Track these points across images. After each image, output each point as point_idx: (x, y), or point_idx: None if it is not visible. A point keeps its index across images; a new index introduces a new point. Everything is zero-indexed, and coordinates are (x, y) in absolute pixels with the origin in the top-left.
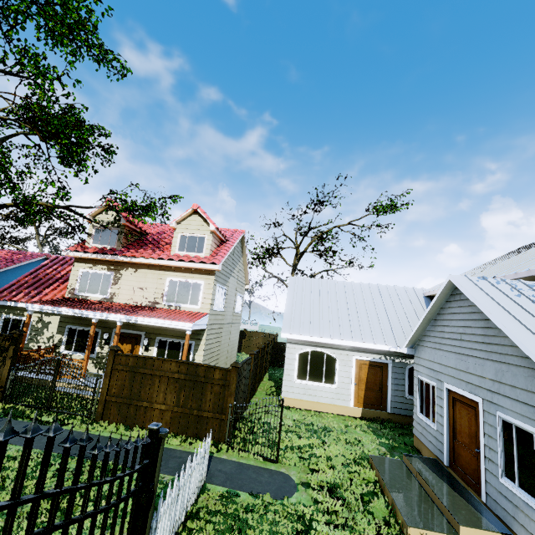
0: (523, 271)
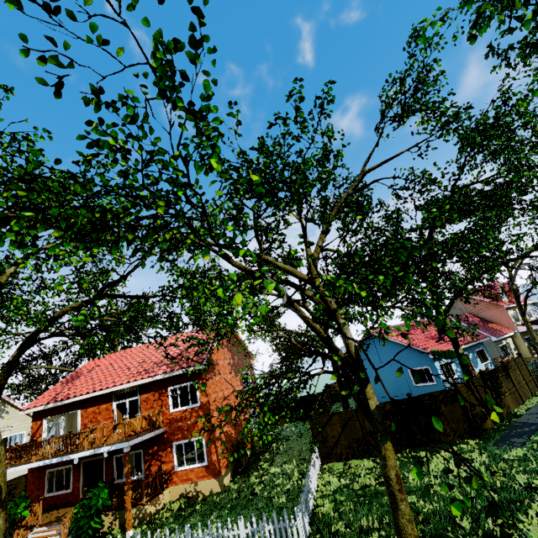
0: None
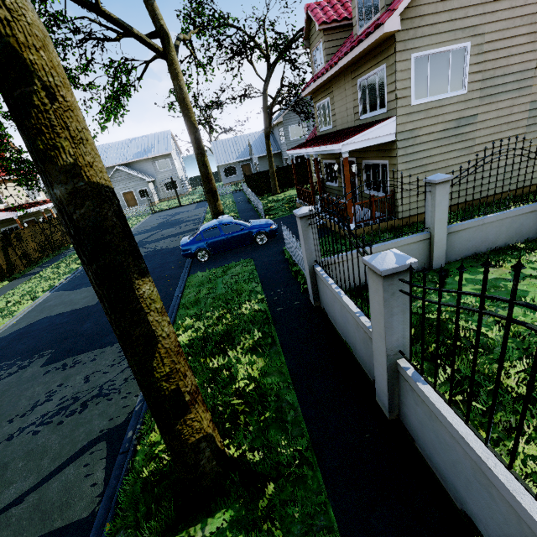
0: (115, 164)
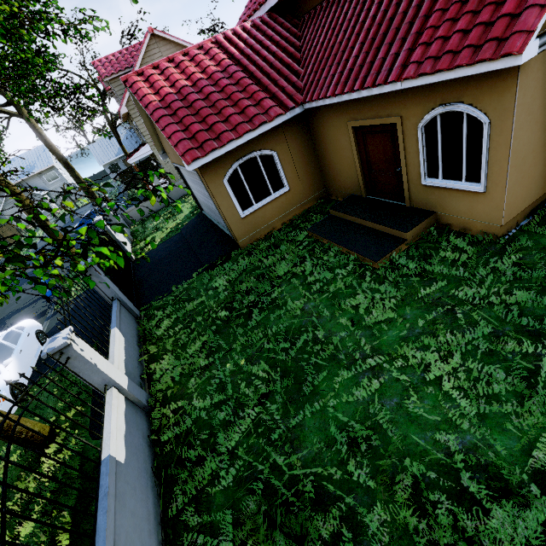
0: None
